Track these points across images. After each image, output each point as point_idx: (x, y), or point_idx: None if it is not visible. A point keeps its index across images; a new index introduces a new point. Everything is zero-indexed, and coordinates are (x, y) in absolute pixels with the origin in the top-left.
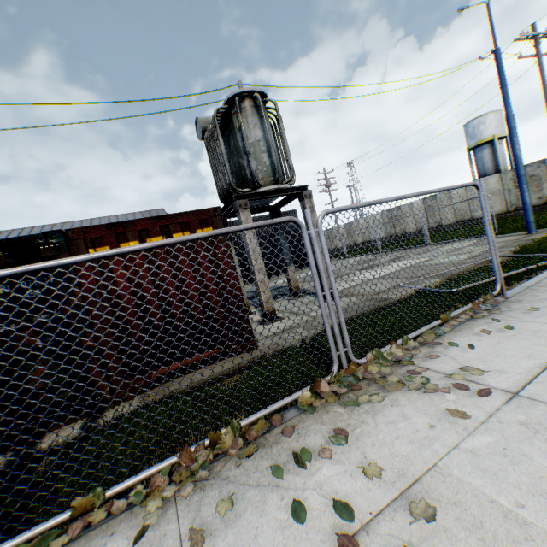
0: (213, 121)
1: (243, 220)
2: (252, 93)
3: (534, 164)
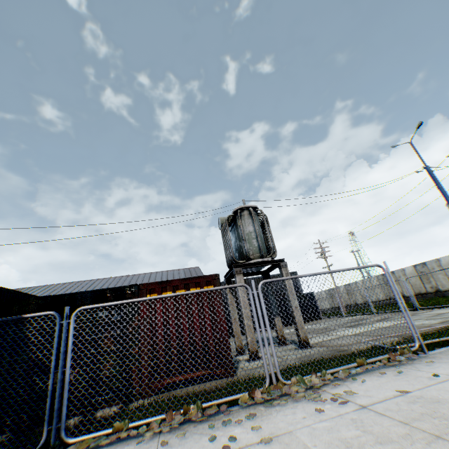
0: (225, 222)
1: (237, 281)
2: (248, 207)
3: None
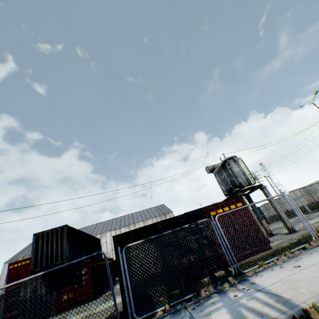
0: (219, 168)
1: None
2: (231, 157)
3: None
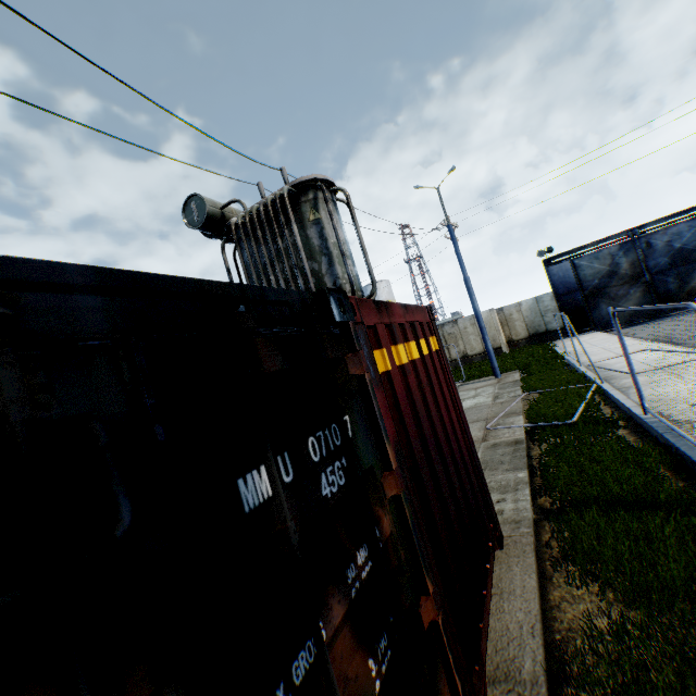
0: (277, 202)
1: None
2: (328, 185)
3: (451, 324)
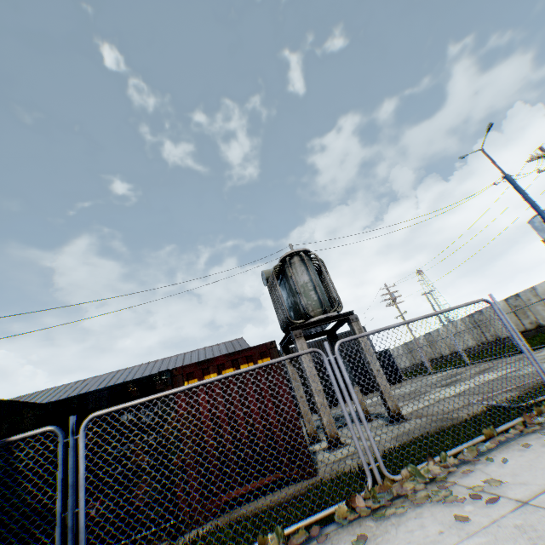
0: (272, 274)
1: (299, 347)
2: (298, 252)
3: None
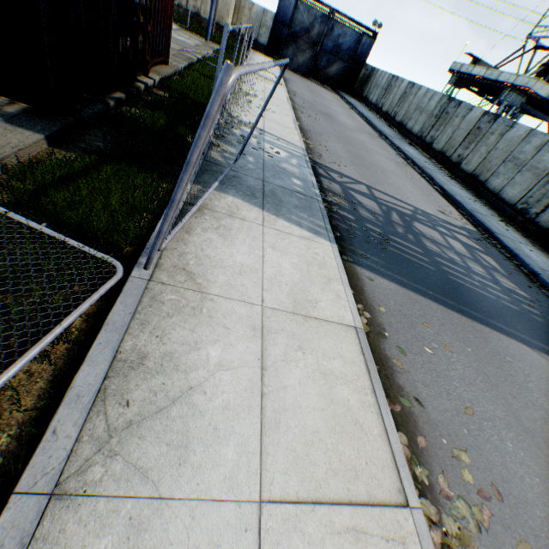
0: None
1: None
2: None
3: None
